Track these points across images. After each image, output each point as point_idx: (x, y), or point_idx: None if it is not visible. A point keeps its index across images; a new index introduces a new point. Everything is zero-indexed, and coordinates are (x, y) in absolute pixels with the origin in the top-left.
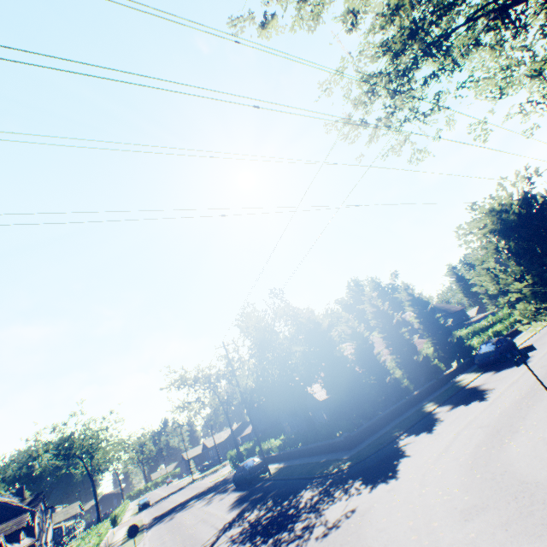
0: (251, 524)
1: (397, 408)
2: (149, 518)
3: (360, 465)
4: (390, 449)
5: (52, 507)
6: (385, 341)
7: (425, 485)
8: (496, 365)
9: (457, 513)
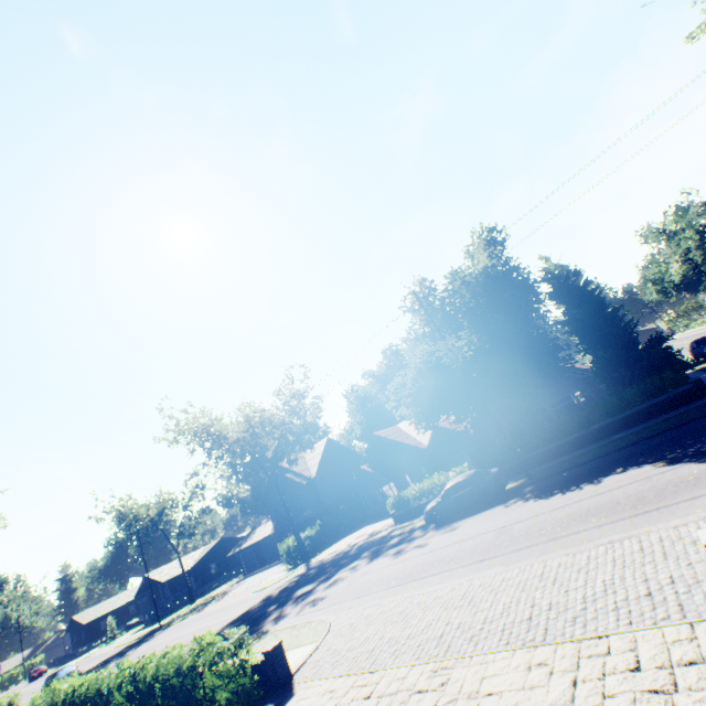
0: None
1: None
2: None
3: None
4: None
5: None
6: None
7: None
8: None
9: None
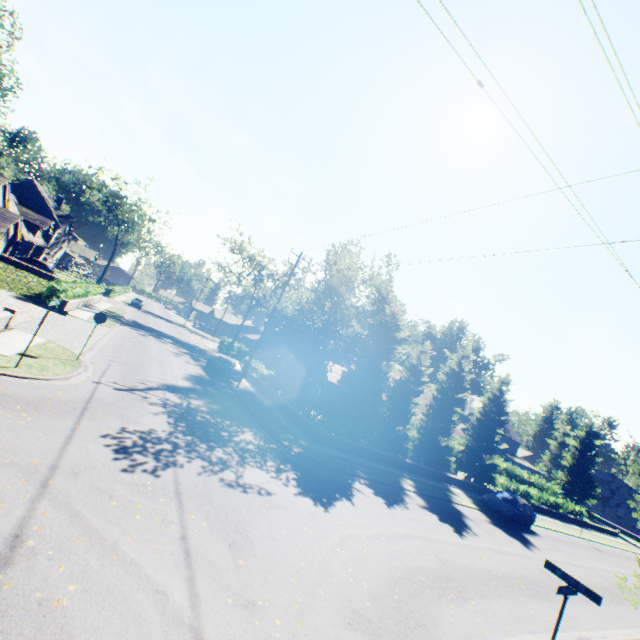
0: (189, 408)
1: (381, 455)
2: (131, 317)
3: (308, 462)
4: (343, 479)
5: (74, 236)
6: (432, 400)
7: (344, 546)
8: (497, 517)
9: (349, 608)
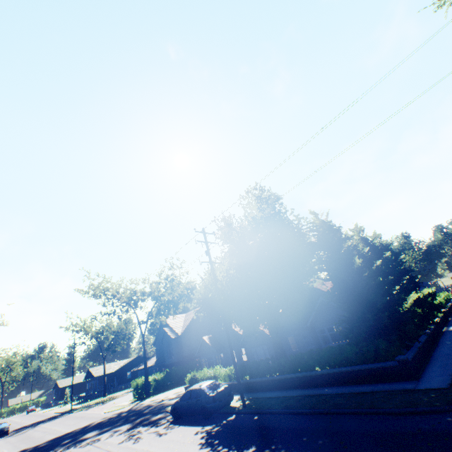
0: None
1: (425, 342)
2: (10, 451)
3: None
4: None
5: None
6: None
7: None
8: None
9: None
